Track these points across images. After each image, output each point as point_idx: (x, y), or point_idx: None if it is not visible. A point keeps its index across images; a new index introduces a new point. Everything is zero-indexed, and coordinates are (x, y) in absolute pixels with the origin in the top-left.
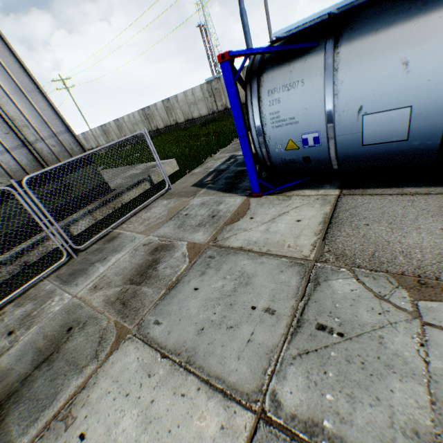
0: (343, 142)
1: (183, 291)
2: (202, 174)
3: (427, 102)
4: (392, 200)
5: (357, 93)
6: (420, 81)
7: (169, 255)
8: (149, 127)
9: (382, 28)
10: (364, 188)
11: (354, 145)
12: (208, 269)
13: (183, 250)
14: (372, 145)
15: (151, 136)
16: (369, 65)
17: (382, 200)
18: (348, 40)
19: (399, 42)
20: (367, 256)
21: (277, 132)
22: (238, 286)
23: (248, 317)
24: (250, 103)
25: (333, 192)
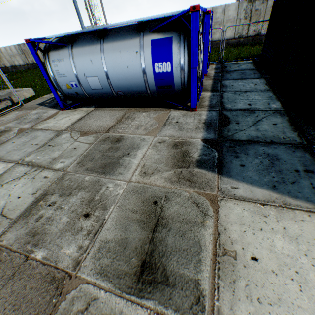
0: (85, 87)
1: (8, 144)
2: (47, 99)
3: (101, 76)
4: (105, 112)
5: (81, 68)
6: (96, 68)
7: (8, 133)
8: (26, 61)
9: (84, 46)
10: (103, 108)
11: (89, 89)
12: (23, 136)
13: (16, 131)
14: (95, 89)
15: (29, 69)
16: (82, 59)
17: (103, 112)
18: (75, 47)
19: (88, 53)
20: (80, 128)
21: (61, 79)
22: (31, 140)
23: (29, 146)
24: (47, 64)
25: (92, 109)
